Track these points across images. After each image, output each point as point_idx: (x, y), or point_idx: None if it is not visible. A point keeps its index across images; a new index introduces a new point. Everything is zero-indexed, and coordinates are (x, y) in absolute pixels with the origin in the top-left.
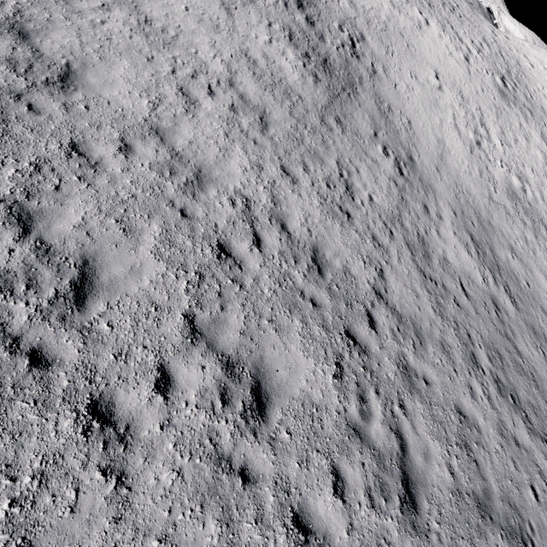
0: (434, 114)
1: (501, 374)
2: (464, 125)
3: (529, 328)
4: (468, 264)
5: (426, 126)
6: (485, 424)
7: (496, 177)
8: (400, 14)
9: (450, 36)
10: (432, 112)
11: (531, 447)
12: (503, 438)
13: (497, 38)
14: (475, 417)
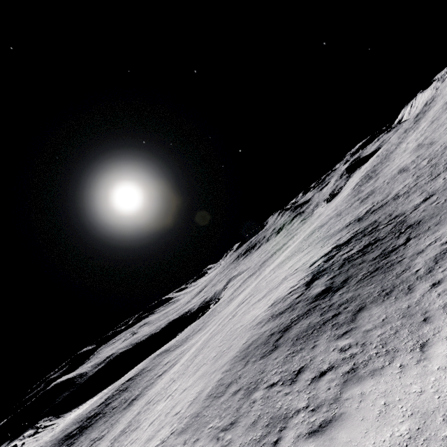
0: None
1: None
2: None
3: None
4: None
5: None
6: None
7: None
8: None
9: None
10: None
11: None
12: None
13: None
14: None
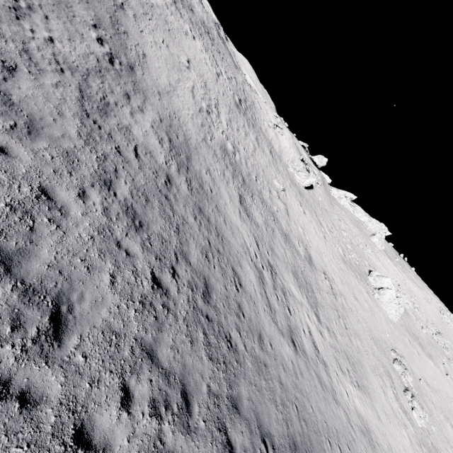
0: (175, 72)
1: (138, 207)
2: (200, 97)
3: (196, 207)
4: (155, 147)
5: (162, 70)
6: (82, 217)
7: (215, 135)
8: (171, 15)
9: (210, 57)
10: (173, 70)
11: (137, 255)
12: (102, 235)
13: (244, 85)
14: (69, 207)
